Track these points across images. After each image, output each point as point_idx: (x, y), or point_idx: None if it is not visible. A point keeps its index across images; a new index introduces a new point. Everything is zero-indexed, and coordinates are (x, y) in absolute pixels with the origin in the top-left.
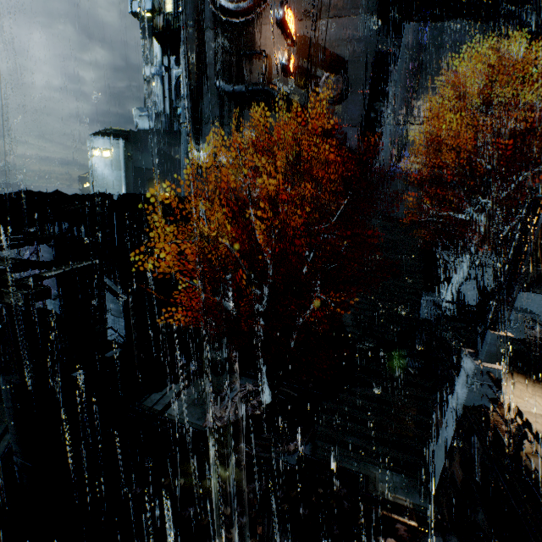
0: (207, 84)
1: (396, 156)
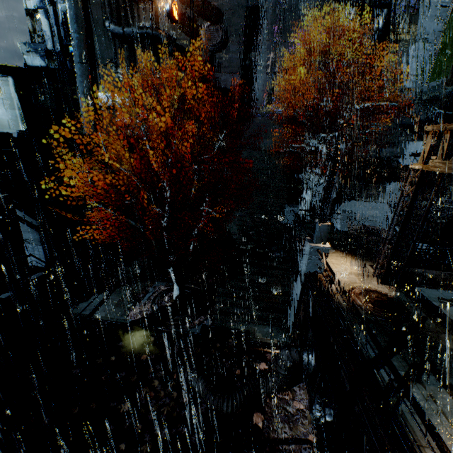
0: (95, 23)
1: (267, 100)
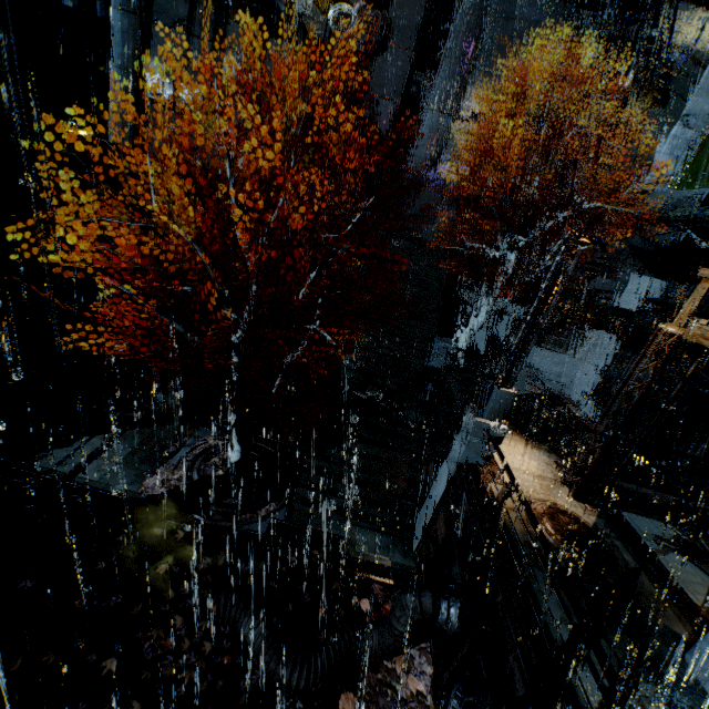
0: None
1: (434, 156)
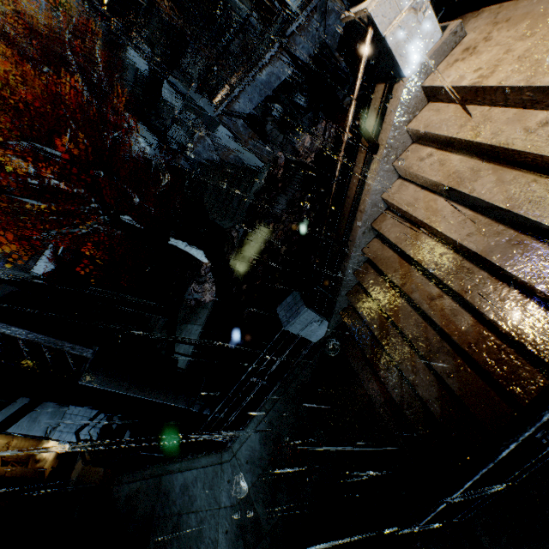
0: None
1: None
